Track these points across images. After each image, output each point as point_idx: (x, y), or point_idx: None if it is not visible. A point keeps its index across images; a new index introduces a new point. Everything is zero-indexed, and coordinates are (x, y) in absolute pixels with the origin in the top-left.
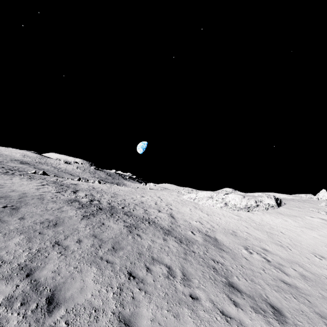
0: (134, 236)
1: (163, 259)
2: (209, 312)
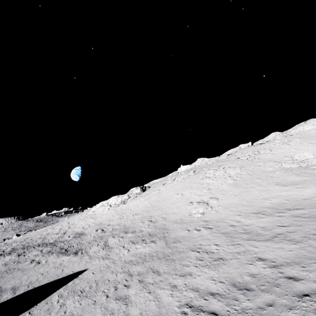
0: (20, 257)
1: (32, 258)
2: (41, 265)
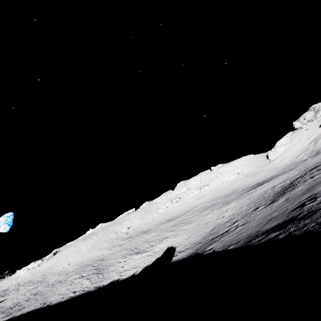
0: None
1: None
2: None
